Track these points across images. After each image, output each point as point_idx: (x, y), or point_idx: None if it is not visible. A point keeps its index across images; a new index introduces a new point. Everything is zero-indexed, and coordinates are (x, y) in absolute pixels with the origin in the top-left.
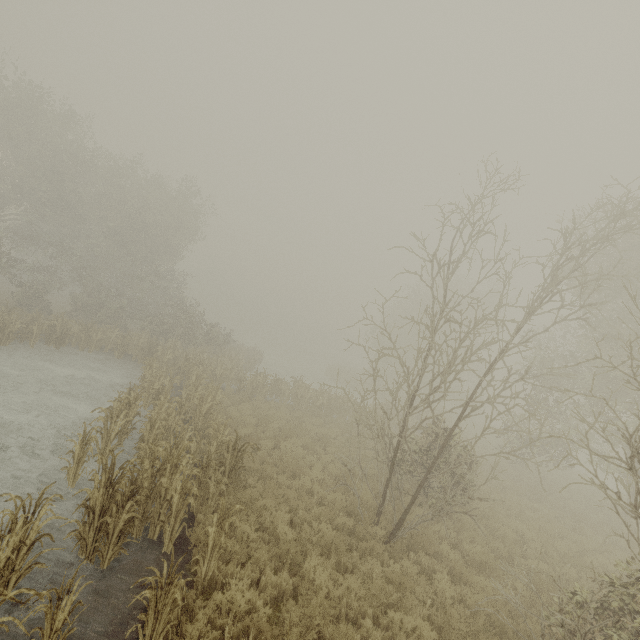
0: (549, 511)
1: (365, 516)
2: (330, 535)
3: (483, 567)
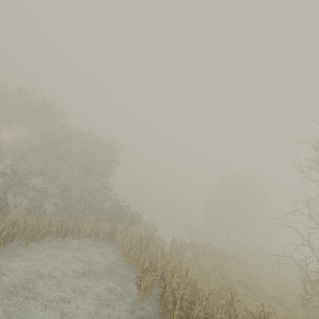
0: None
1: None
2: None
3: None
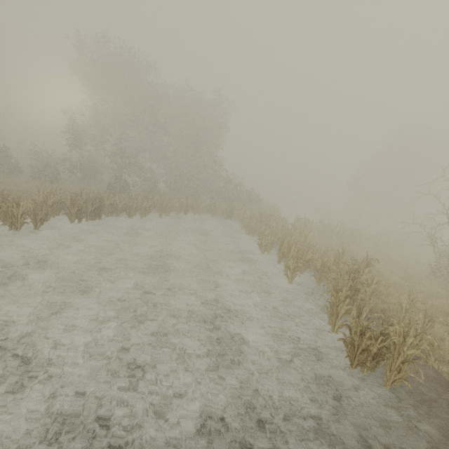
0: None
1: None
2: (447, 307)
3: None
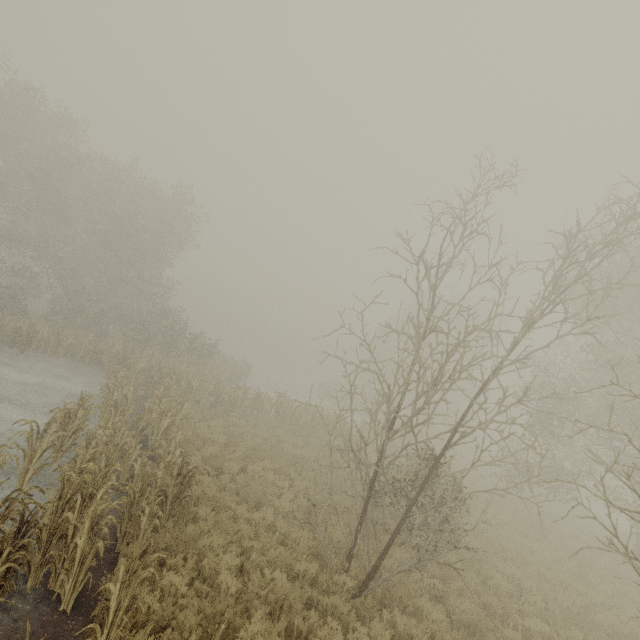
0: (550, 553)
1: (332, 561)
2: (283, 589)
3: (472, 630)
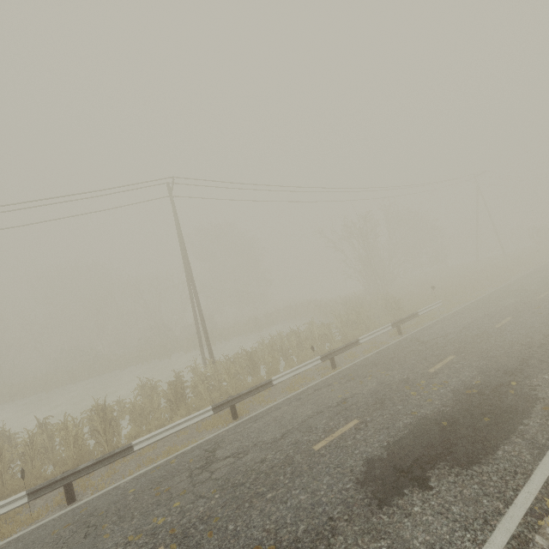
0: None
1: None
2: None
3: None
